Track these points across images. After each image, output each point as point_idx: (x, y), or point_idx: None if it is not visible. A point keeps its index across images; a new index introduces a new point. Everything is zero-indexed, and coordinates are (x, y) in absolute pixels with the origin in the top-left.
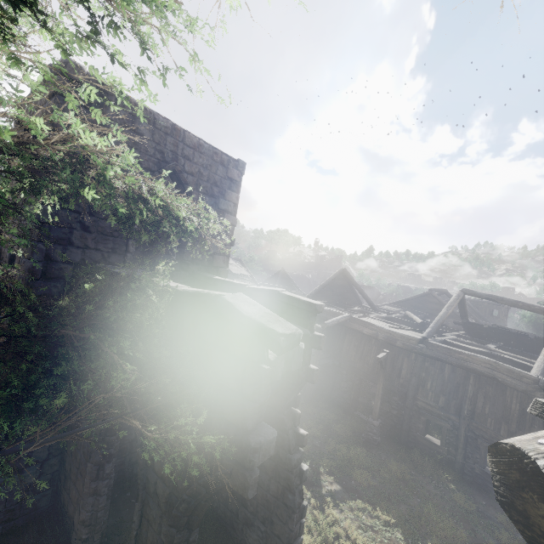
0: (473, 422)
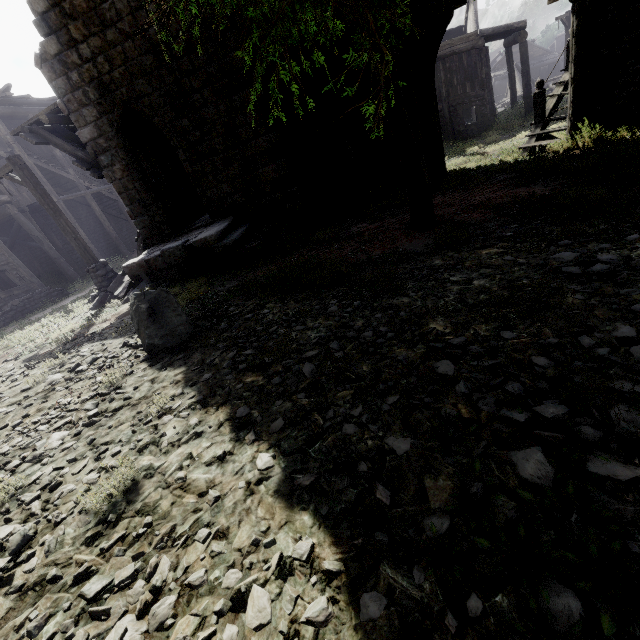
0: (450, 99)
